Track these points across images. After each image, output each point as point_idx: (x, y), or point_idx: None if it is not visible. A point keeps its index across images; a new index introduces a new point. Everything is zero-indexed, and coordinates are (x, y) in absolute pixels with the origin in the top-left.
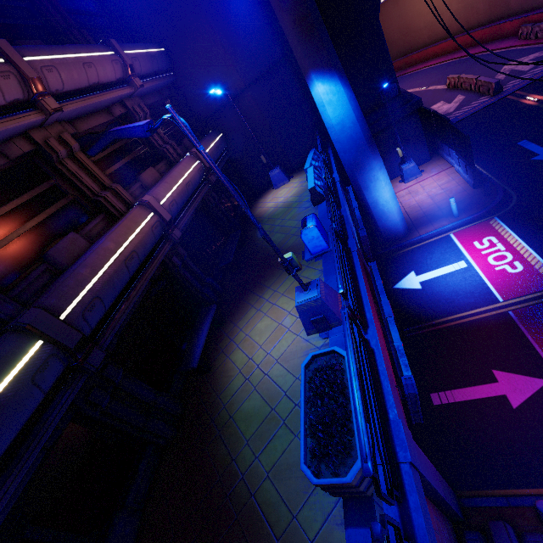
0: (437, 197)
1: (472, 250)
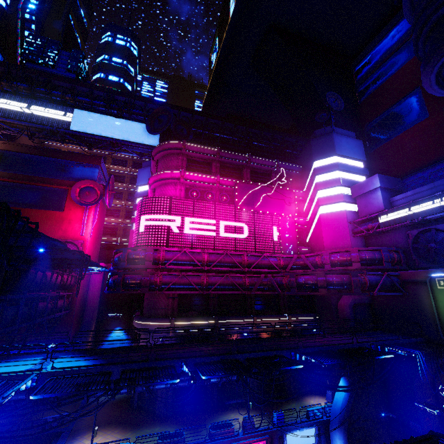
0: None
1: None
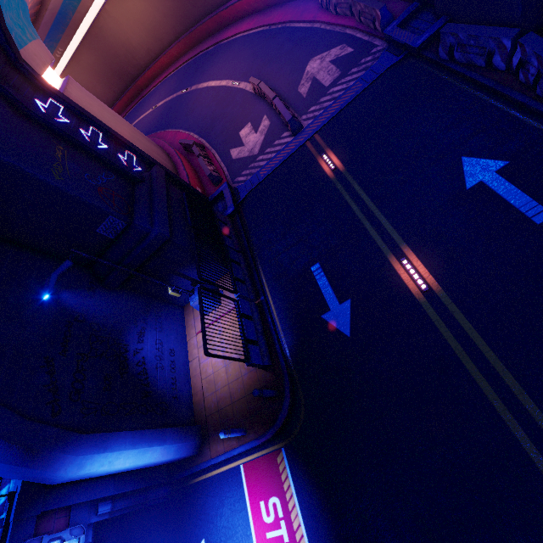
0: (230, 368)
1: (258, 522)
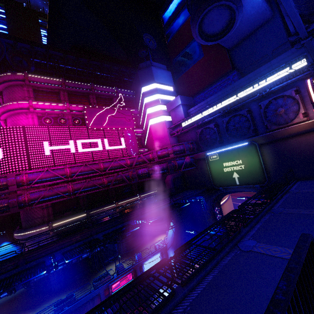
0: None
1: None
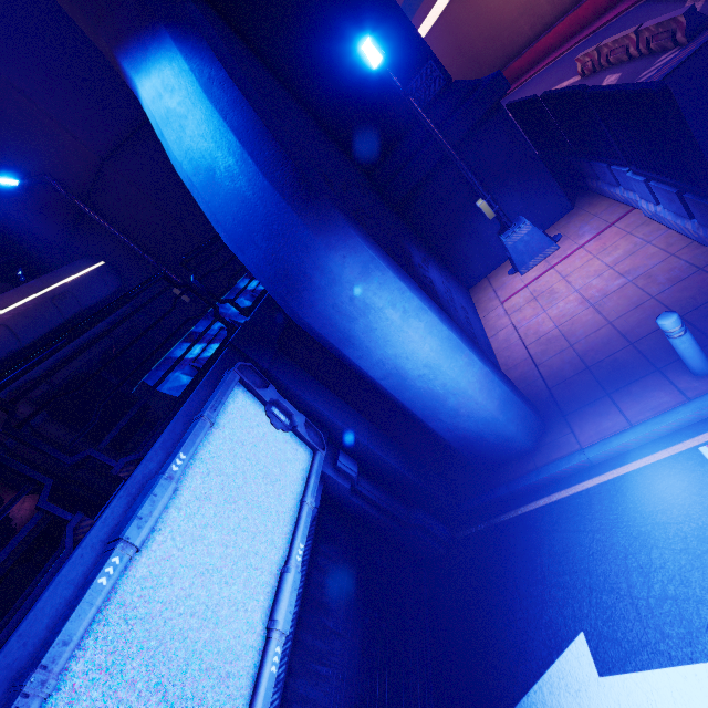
0: (610, 301)
1: None
